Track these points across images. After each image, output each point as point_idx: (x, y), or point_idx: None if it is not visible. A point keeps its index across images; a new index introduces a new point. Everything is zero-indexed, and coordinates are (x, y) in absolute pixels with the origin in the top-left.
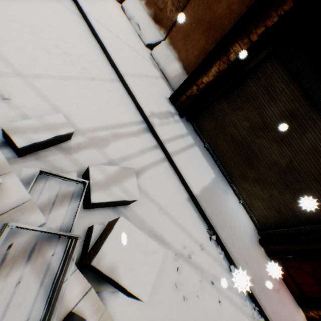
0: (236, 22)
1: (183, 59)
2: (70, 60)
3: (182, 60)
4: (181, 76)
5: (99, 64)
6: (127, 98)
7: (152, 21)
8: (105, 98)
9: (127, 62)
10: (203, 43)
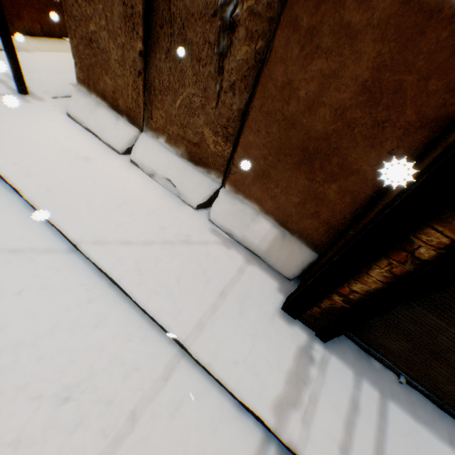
0: (409, 190)
1: (271, 210)
2: (73, 413)
3: (270, 213)
4: (282, 241)
5: (132, 348)
6: (212, 391)
7: (188, 163)
8: (171, 454)
9: (180, 296)
10: (304, 182)
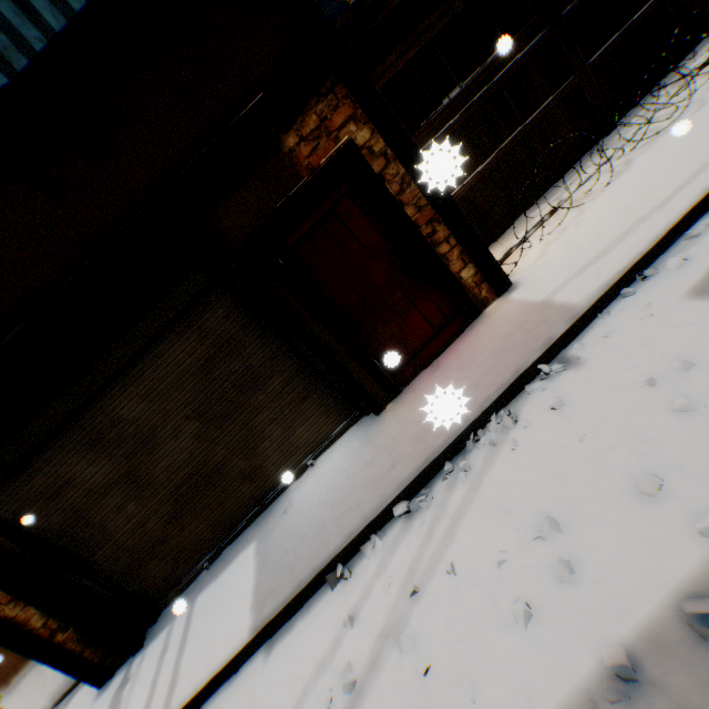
0: None
1: None
2: None
3: None
4: None
5: None
6: None
7: None
8: None
9: None
10: None
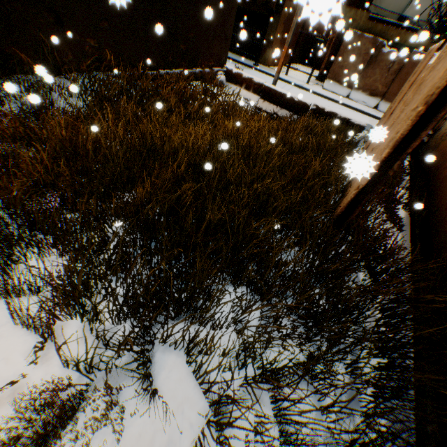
0: None
1: None
2: None
3: None
4: None
5: None
6: None
7: (368, 97)
8: None
9: None
10: None
